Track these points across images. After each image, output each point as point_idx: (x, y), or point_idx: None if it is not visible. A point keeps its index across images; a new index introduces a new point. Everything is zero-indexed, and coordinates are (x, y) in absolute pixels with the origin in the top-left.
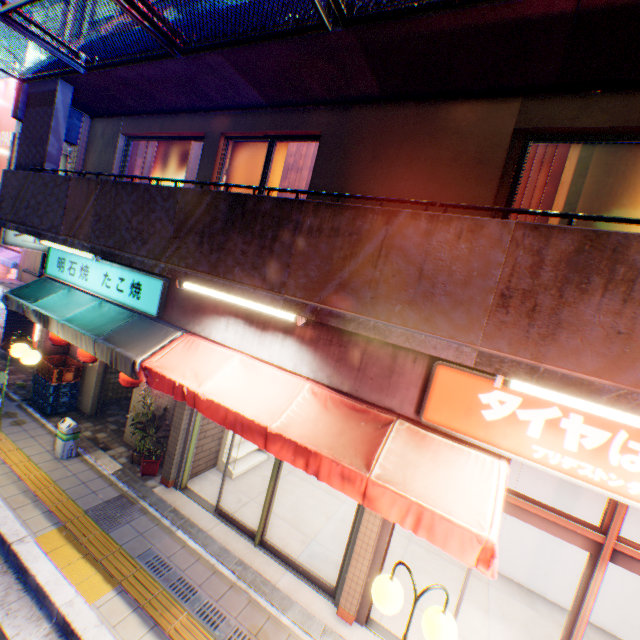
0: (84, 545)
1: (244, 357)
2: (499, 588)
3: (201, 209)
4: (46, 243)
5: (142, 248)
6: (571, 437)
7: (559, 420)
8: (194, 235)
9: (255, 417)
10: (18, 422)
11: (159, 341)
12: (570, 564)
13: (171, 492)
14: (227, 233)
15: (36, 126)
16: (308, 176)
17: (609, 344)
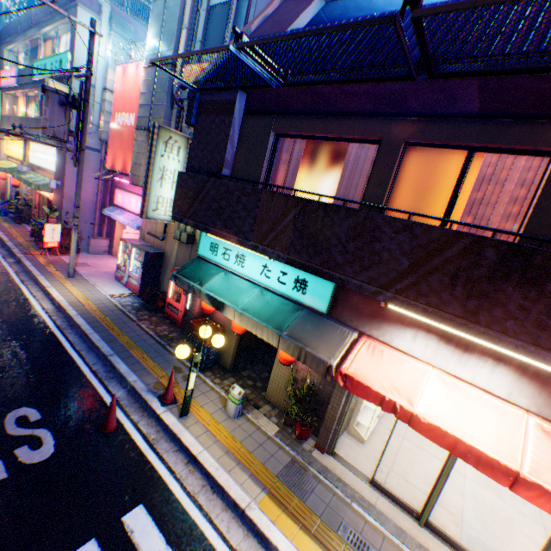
0: (293, 515)
1: (439, 373)
2: None
3: (452, 250)
4: (212, 236)
5: (360, 273)
6: None
7: None
8: (440, 275)
9: (496, 456)
10: (186, 377)
11: (338, 342)
12: None
13: (326, 458)
14: (494, 282)
15: (210, 133)
16: (512, 190)
17: None
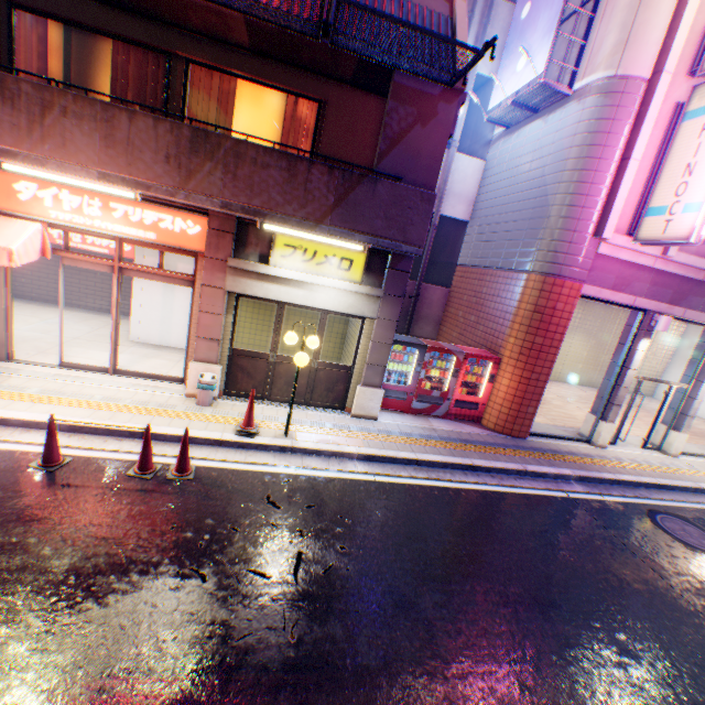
0: None
1: None
2: (140, 347)
3: None
4: None
5: None
6: (67, 204)
7: (60, 195)
8: None
9: None
10: None
11: None
12: (181, 324)
13: None
14: None
15: None
16: None
17: (15, 132)
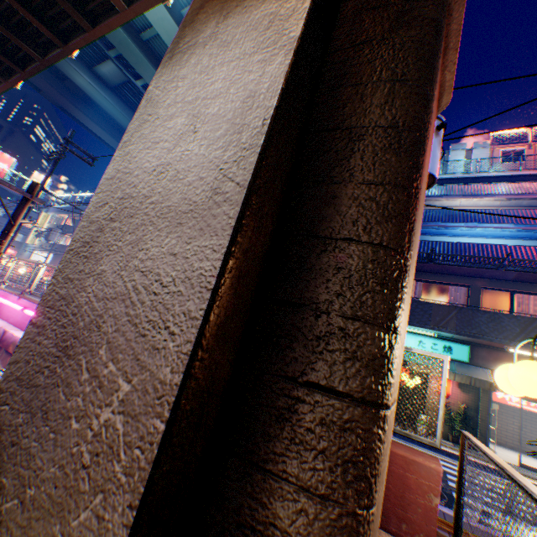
0: None
1: None
2: None
3: (534, 324)
4: None
5: (498, 335)
6: None
7: None
8: (533, 332)
9: None
10: None
11: (484, 373)
12: None
13: None
14: None
15: None
16: (530, 306)
17: None
